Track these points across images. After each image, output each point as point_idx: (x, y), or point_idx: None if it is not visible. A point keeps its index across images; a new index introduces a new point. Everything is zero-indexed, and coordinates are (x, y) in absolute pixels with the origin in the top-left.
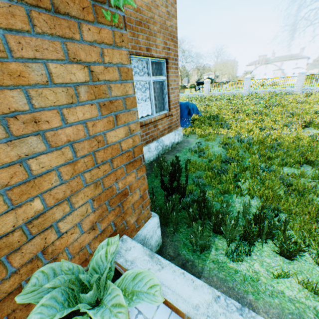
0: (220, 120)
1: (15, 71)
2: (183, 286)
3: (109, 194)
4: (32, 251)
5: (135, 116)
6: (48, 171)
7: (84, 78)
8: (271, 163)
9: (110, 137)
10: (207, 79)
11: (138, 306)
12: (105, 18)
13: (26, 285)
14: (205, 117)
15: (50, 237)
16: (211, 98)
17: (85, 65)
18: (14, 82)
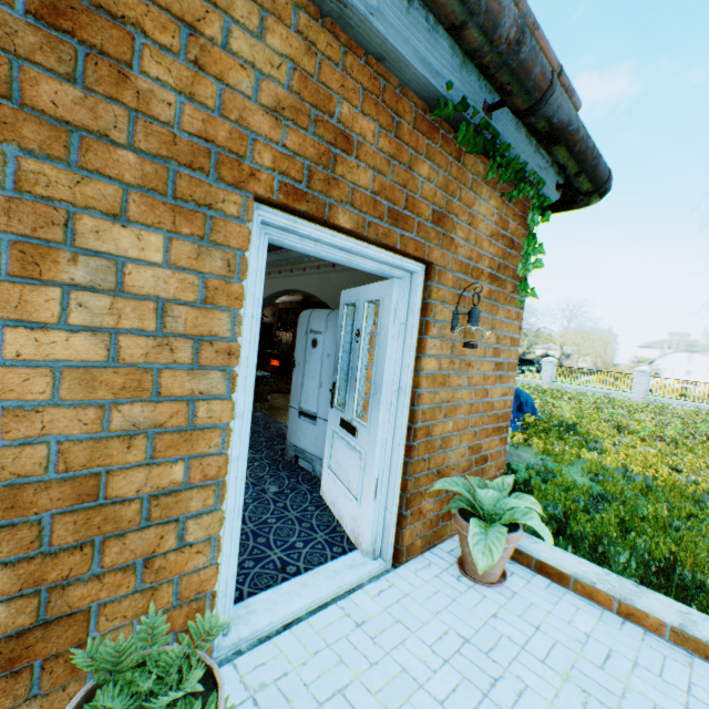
0: (581, 435)
1: (472, 333)
2: (565, 557)
3: (478, 450)
4: (437, 463)
5: (510, 380)
6: (458, 403)
7: (493, 341)
8: (693, 521)
9: (492, 393)
10: (550, 358)
11: (510, 569)
12: (516, 305)
13: (431, 488)
14: (549, 424)
15: (445, 460)
16: (557, 394)
17: (496, 333)
18: (470, 339)
